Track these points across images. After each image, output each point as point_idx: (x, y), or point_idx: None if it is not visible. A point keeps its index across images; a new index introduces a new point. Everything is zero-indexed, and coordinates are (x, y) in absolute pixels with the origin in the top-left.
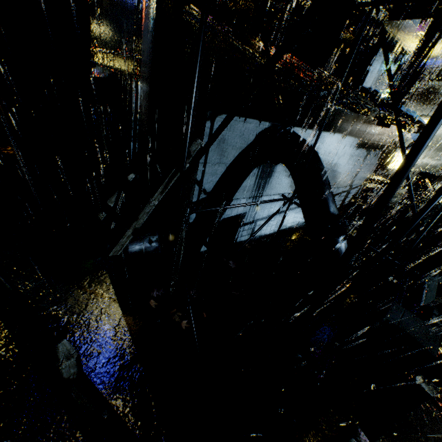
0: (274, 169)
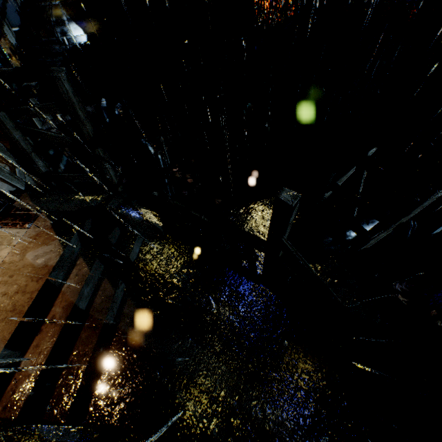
0: None
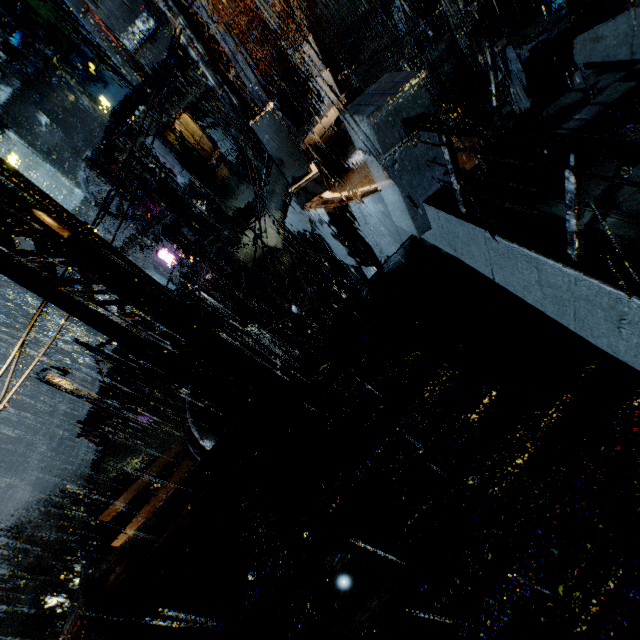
0: None
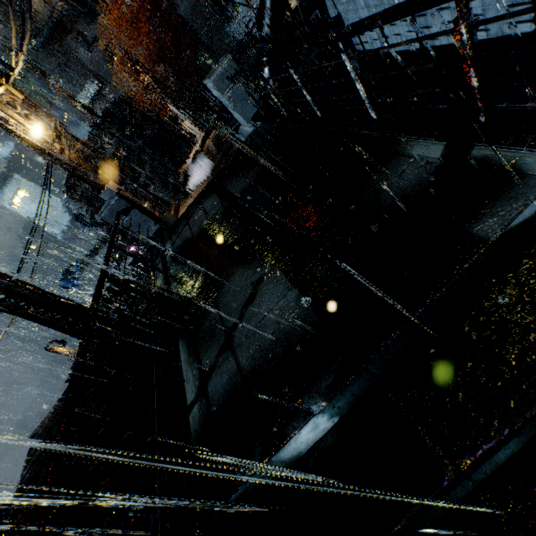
0: None
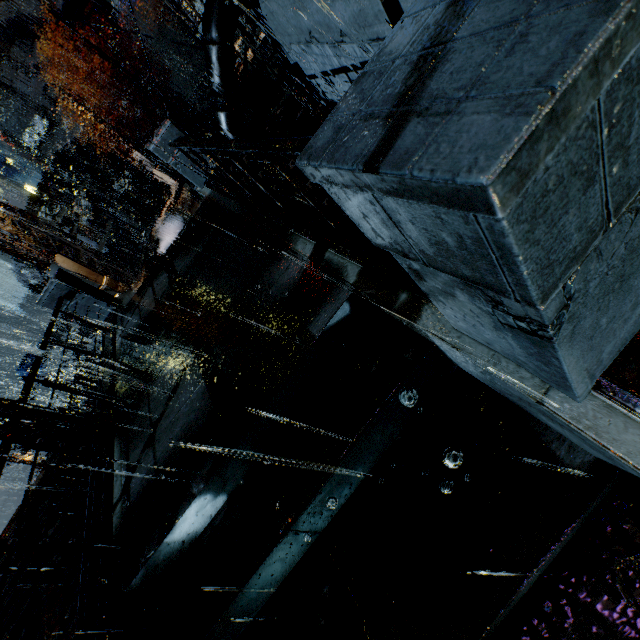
0: (269, 10)
